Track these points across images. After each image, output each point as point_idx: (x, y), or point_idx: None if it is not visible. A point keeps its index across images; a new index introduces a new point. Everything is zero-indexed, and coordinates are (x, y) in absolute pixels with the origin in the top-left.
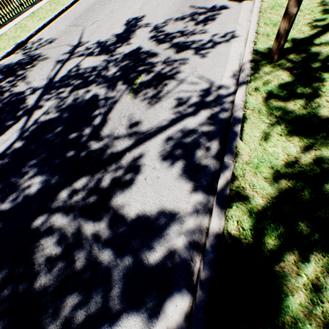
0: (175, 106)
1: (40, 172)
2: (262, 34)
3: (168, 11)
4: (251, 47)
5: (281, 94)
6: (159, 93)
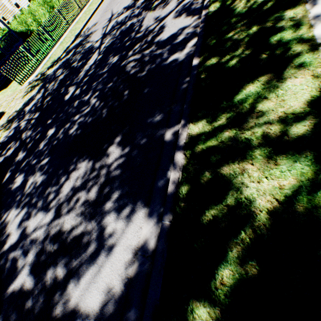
0: (177, 1)
1: (116, 56)
2: None
3: None
4: None
5: None
6: (167, 3)
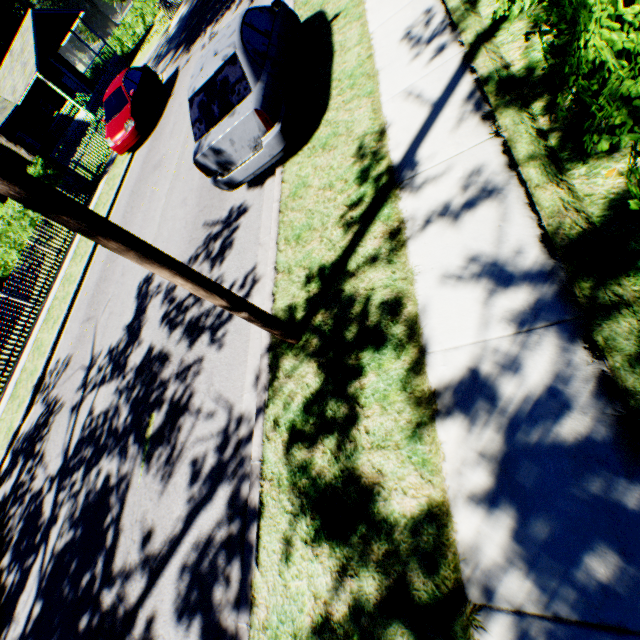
0: (190, 480)
1: None
2: (283, 268)
3: (180, 245)
4: (269, 308)
5: (307, 426)
6: (172, 453)
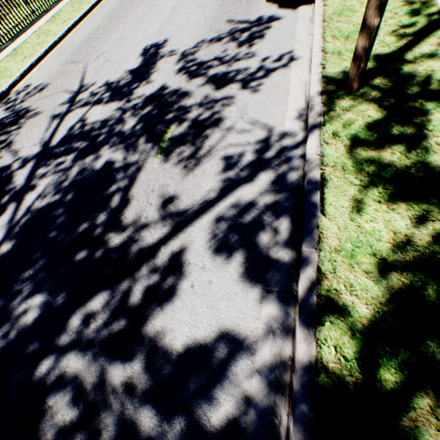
0: (223, 169)
1: (39, 289)
2: (331, 52)
3: (198, 30)
4: (318, 72)
5: (371, 138)
6: (198, 152)
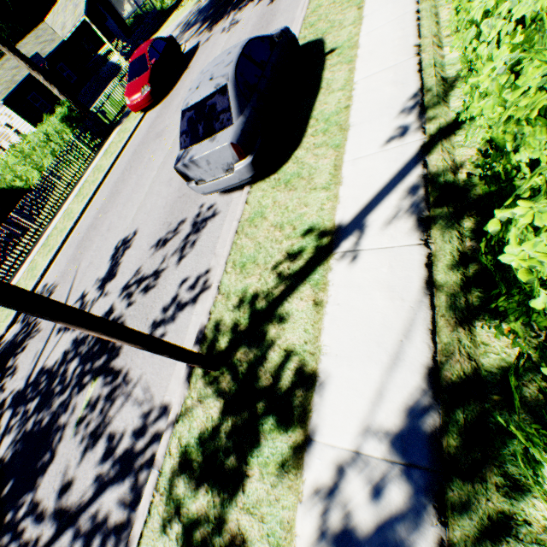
0: (107, 456)
1: None
2: (224, 291)
3: (156, 223)
4: (203, 325)
5: (201, 458)
6: (101, 422)
